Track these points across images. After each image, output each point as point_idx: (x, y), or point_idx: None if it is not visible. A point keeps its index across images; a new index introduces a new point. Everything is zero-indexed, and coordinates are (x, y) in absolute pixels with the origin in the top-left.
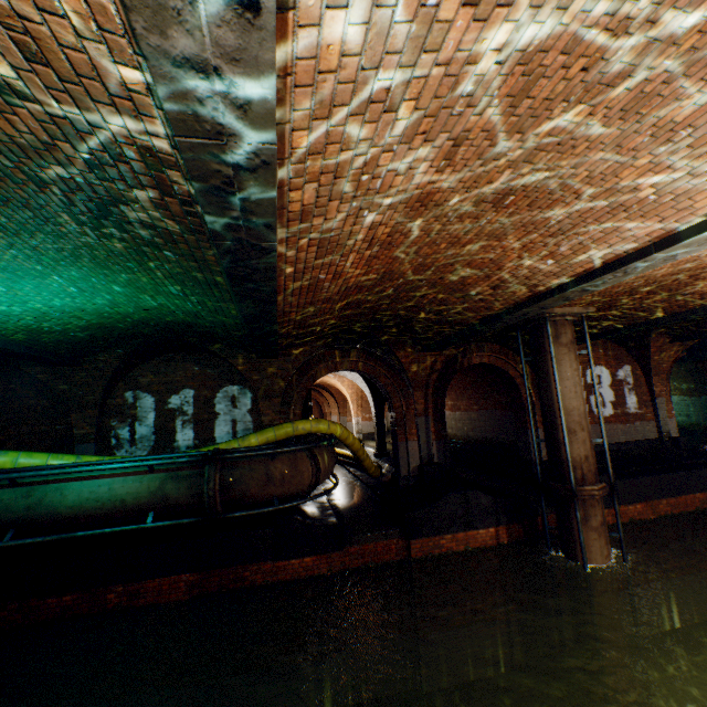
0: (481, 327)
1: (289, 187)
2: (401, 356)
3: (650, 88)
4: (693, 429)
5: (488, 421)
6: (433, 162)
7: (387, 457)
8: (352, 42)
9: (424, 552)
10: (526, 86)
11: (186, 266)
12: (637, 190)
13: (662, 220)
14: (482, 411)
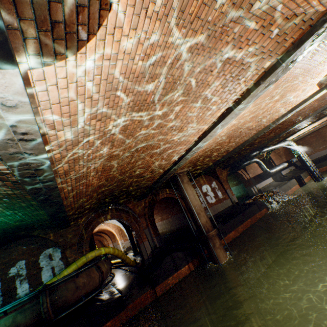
0: (154, 185)
1: (58, 167)
2: (130, 205)
3: (158, 122)
4: (243, 196)
5: (176, 220)
6: (108, 147)
7: (139, 254)
8: (68, 134)
9: (163, 290)
10: (125, 128)
11: (15, 202)
12: (173, 139)
13: (185, 144)
14: (172, 216)
